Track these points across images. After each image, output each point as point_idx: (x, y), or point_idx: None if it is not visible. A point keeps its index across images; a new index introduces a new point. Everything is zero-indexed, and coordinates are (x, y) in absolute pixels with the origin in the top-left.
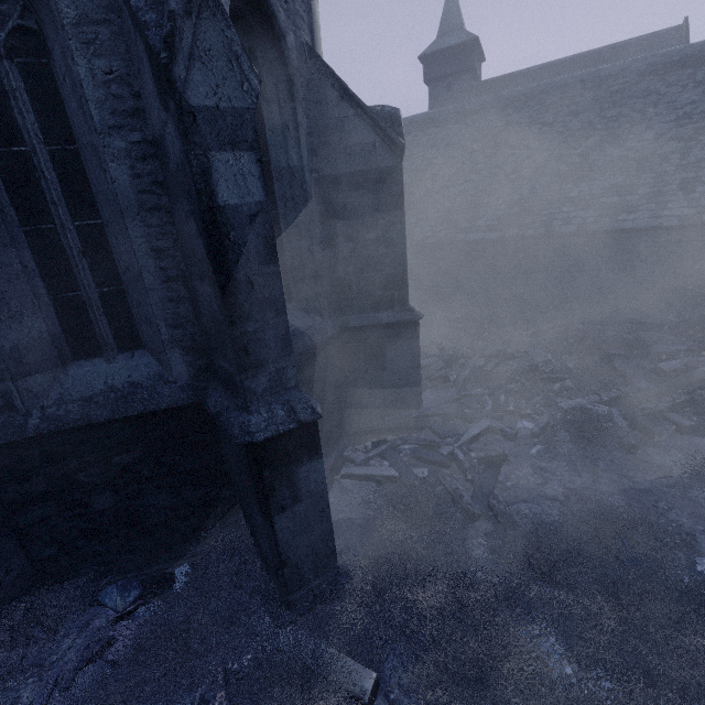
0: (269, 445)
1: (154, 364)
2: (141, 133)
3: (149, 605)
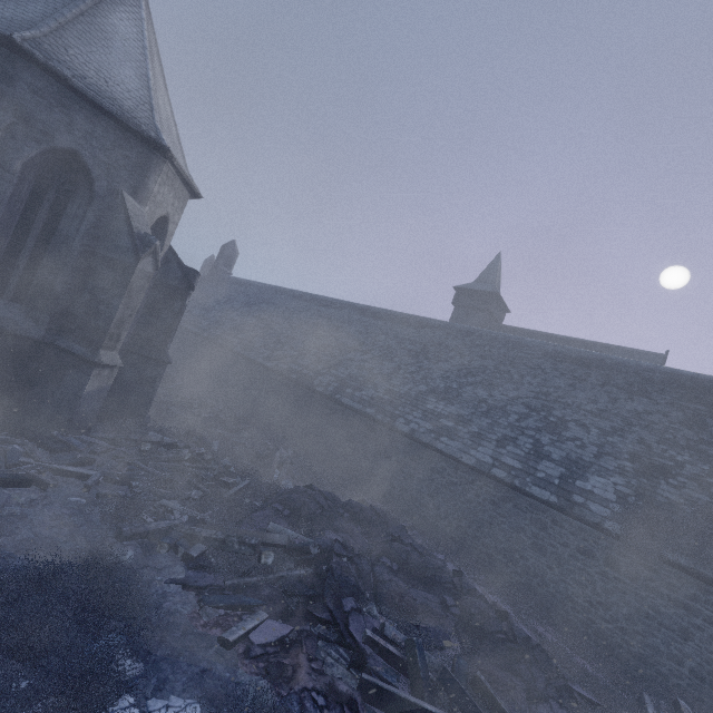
0: None
1: None
2: None
3: None
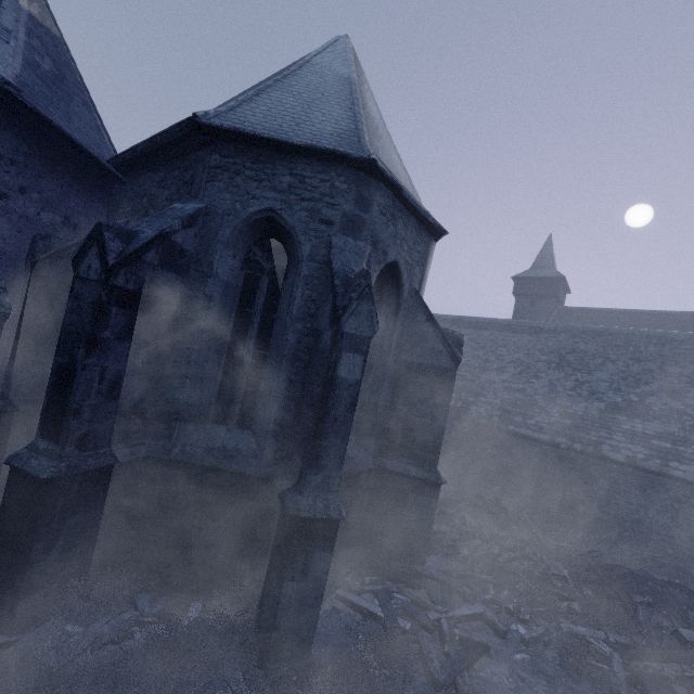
0: (305, 524)
1: (254, 442)
2: (311, 324)
3: (160, 624)
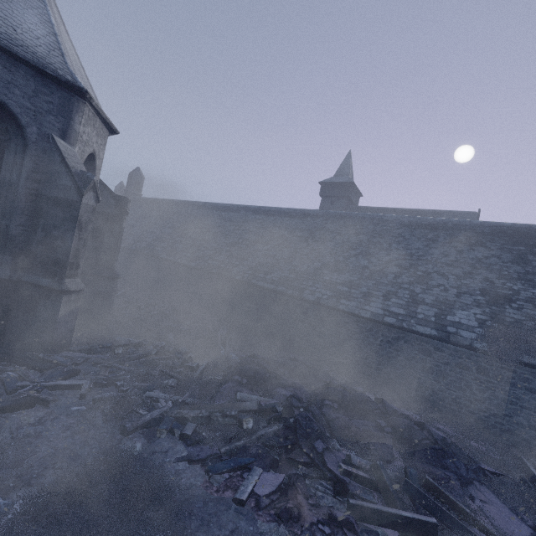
0: None
1: None
2: None
3: None
